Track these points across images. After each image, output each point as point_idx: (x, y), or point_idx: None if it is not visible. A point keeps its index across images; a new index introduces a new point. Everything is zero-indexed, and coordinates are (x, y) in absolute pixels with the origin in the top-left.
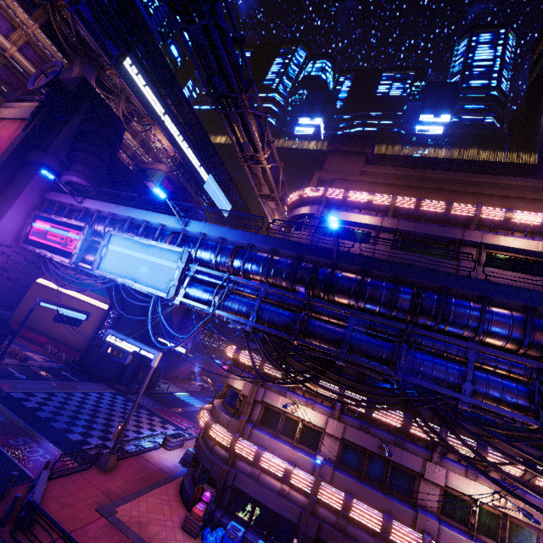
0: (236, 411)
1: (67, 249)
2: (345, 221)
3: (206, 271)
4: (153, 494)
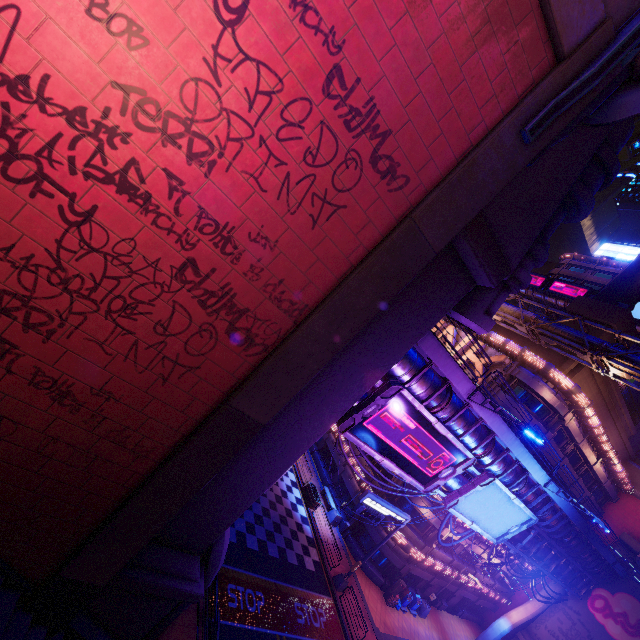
0: (424, 535)
1: (425, 472)
2: (569, 430)
3: None
4: (361, 585)
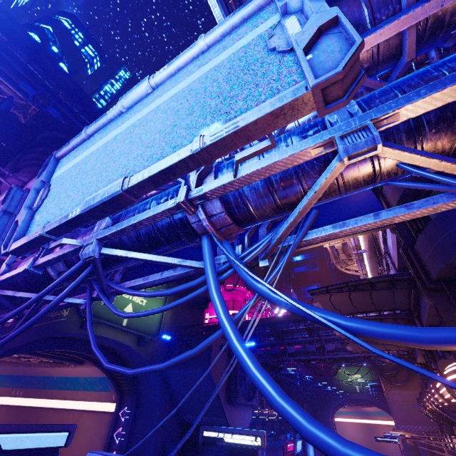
0: None
1: None
2: None
3: (378, 31)
4: None
